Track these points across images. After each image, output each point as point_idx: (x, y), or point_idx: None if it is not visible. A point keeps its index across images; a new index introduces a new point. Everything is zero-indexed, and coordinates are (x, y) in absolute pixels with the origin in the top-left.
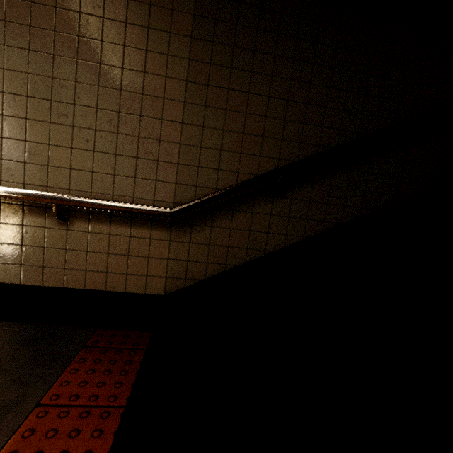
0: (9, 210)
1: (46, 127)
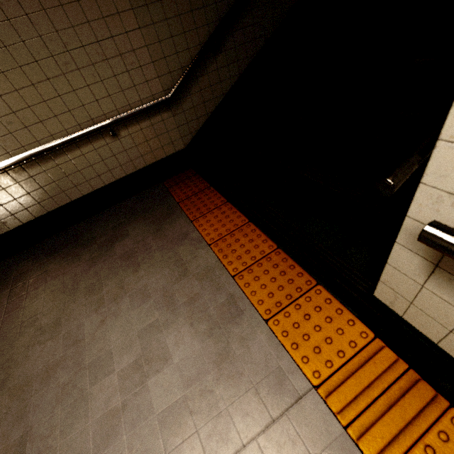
0: (83, 145)
1: (64, 79)
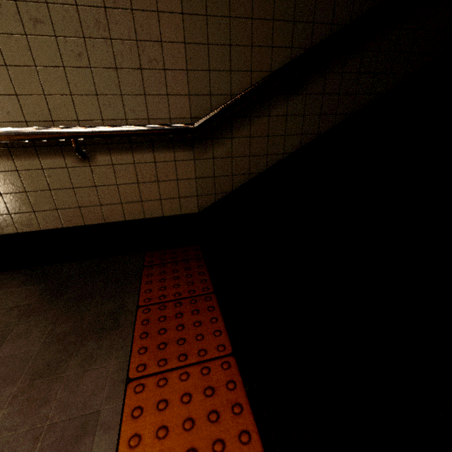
0: (22, 155)
1: (23, 43)
